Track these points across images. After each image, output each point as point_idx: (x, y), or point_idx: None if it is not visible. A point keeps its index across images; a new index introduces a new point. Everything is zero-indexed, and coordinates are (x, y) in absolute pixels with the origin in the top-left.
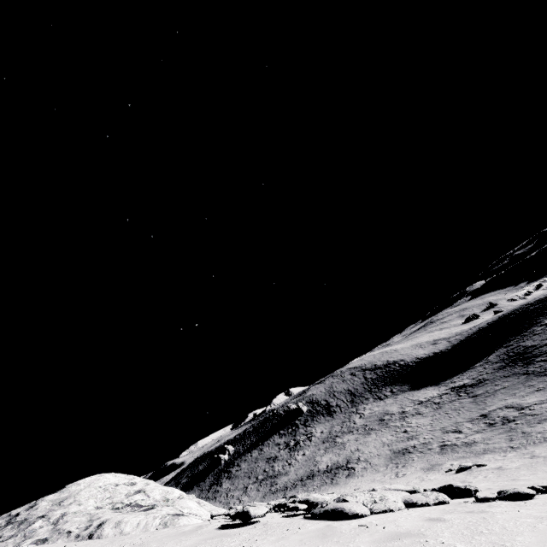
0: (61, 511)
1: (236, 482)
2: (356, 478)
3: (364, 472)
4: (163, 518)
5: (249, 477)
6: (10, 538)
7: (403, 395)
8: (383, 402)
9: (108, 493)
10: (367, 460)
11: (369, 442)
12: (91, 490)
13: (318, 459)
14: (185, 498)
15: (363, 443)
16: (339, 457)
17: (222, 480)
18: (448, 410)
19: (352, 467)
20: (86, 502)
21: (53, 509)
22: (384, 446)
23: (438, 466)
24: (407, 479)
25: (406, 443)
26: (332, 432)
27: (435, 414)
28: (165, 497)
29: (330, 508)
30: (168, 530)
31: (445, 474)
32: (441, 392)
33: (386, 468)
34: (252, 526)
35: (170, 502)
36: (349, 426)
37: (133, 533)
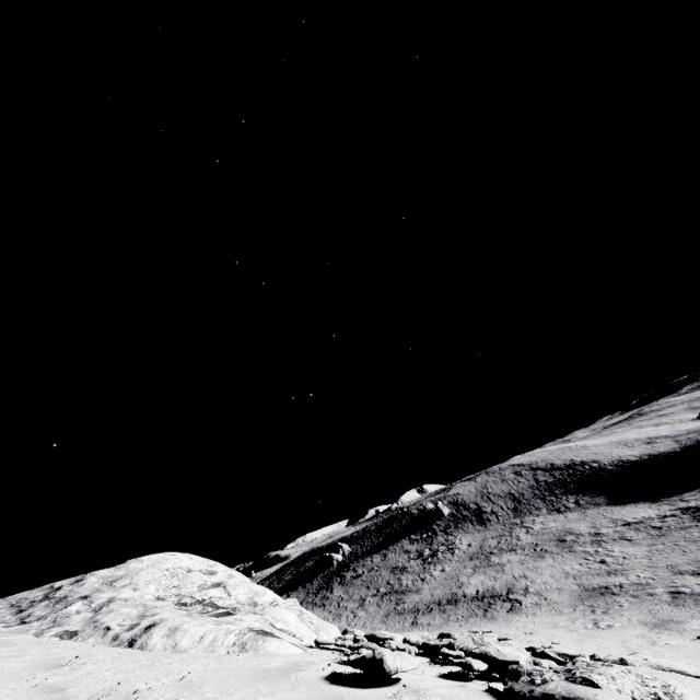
0: (109, 594)
1: (350, 590)
2: (524, 616)
3: (536, 609)
4: (241, 635)
5: (368, 587)
6: (38, 619)
7: (596, 510)
8: (563, 516)
9: (176, 580)
10: (539, 593)
11: (543, 568)
12: (155, 571)
13: (463, 579)
14: (281, 606)
15: (533, 568)
16: (496, 582)
17: (333, 585)
18: (679, 540)
19: (516, 599)
20: (145, 587)
21: (100, 590)
22: (567, 578)
23: (675, 624)
24: (619, 634)
25: (605, 578)
26: (484, 546)
27: (655, 544)
28: (252, 599)
29: (558, 692)
30: (245, 659)
31: (699, 642)
32: (663, 513)
33: (574, 611)
34: (390, 693)
35: (258, 609)
36: (511, 543)
37: (192, 652)
